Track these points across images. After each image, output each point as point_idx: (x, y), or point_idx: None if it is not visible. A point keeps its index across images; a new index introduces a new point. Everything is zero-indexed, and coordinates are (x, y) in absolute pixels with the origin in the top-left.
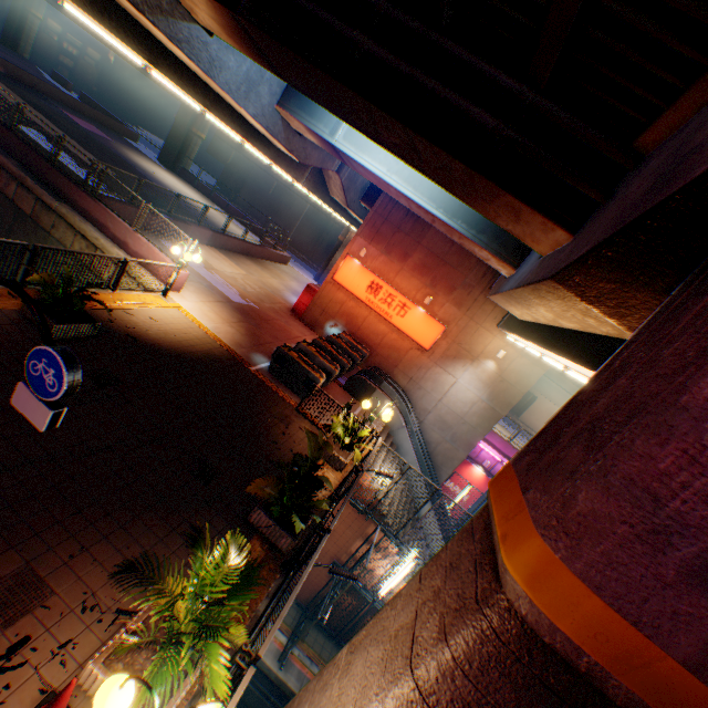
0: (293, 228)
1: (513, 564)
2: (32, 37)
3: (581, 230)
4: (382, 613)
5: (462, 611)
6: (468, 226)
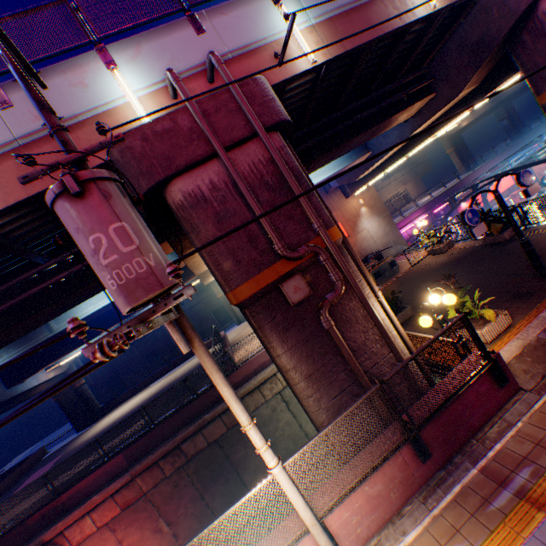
0: (174, 344)
1: None
2: None
3: (437, 89)
4: None
5: None
6: (346, 161)
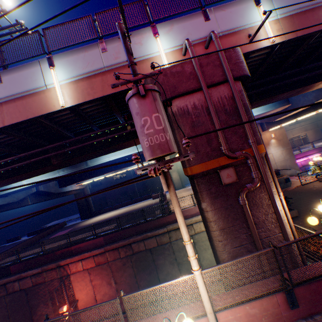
0: (136, 191)
1: None
2: None
3: None
4: None
5: None
6: (270, 107)
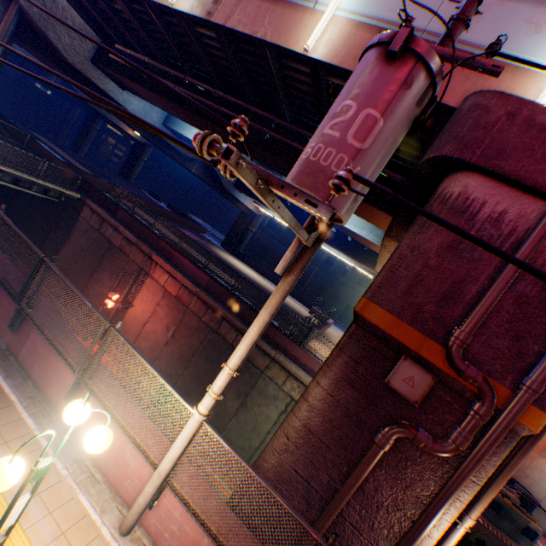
0: (305, 283)
1: None
2: (138, 170)
3: None
4: None
5: None
6: None
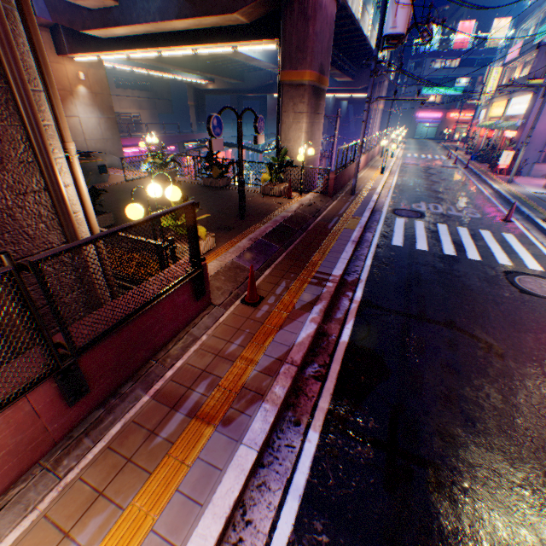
0: None
1: (307, 79)
2: None
3: None
4: (283, 129)
5: (304, 96)
6: None
